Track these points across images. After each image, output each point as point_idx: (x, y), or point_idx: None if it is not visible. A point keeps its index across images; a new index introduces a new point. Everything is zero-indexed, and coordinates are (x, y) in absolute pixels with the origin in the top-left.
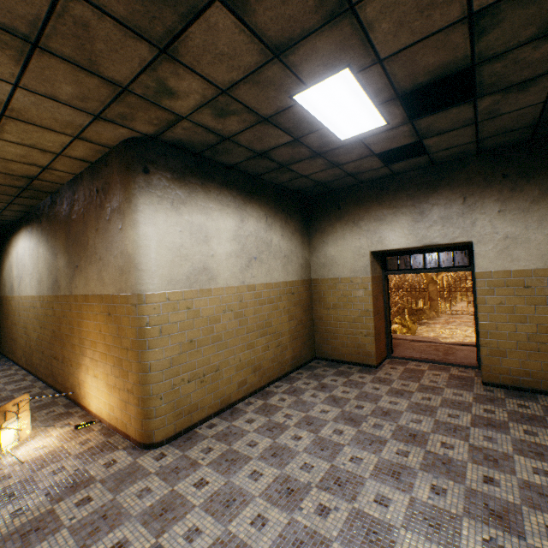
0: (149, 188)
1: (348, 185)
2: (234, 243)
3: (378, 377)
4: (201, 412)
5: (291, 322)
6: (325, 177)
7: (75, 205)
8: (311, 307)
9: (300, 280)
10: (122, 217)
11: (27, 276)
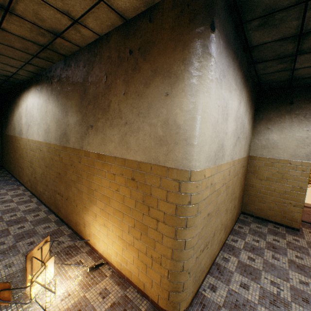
0: (211, 50)
1: (310, 84)
2: (234, 123)
3: (310, 242)
4: (203, 273)
5: (239, 188)
6: (307, 73)
7: (95, 67)
8: (245, 176)
9: (246, 156)
10: (171, 81)
11: (35, 125)
